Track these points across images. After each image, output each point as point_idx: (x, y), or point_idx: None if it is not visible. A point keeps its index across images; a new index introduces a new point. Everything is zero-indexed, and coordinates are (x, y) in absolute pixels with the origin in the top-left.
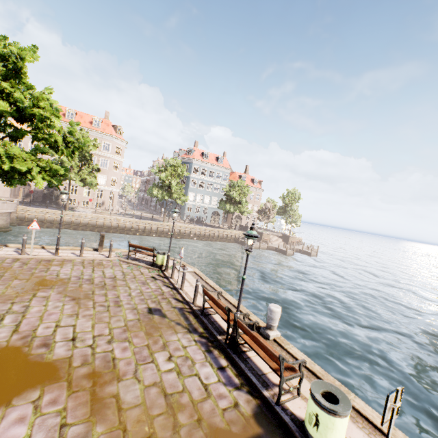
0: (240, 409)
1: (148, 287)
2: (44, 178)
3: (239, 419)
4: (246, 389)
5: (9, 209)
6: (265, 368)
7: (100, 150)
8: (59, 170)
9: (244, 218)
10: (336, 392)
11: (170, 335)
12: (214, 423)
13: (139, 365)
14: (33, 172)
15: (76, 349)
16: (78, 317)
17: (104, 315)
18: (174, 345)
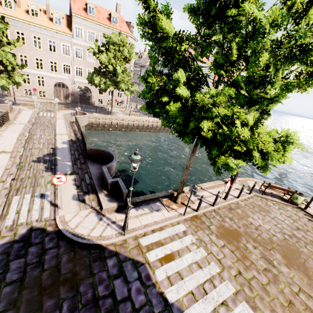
0: None
1: None
2: None
3: None
4: None
5: (86, 121)
6: None
7: None
8: None
9: None
10: None
11: None
12: None
13: None
14: None
15: None
16: None
17: None
18: None
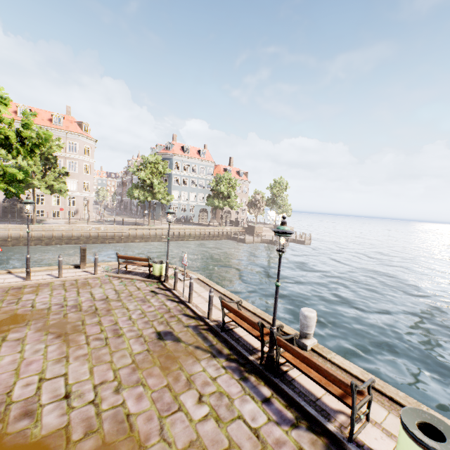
0: None
1: (150, 304)
2: None
3: None
4: (304, 424)
5: None
6: (317, 390)
7: (66, 152)
8: (16, 174)
9: (233, 213)
10: (433, 421)
11: (191, 366)
12: None
13: (163, 418)
14: None
15: (73, 411)
16: (68, 362)
17: (103, 352)
18: (200, 378)
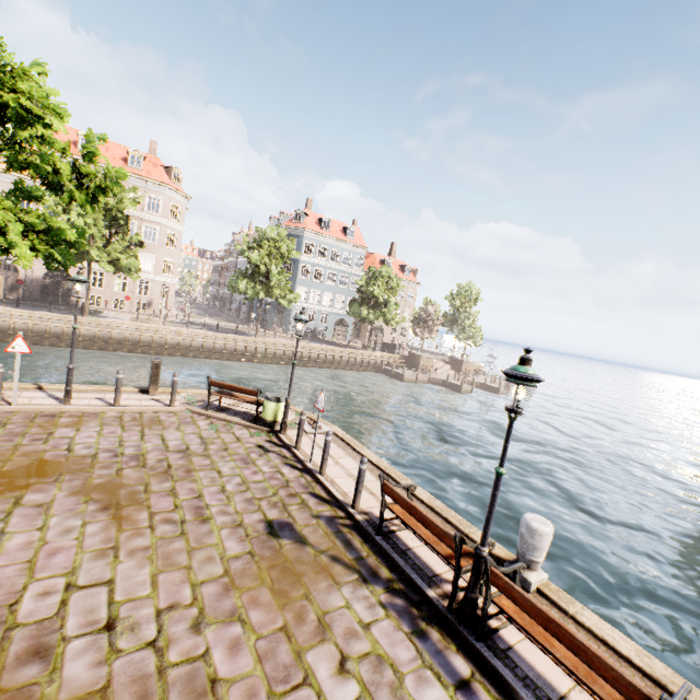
0: None
1: (256, 469)
2: (35, 249)
3: None
4: None
5: None
6: (557, 677)
7: (143, 211)
8: (65, 231)
9: (388, 331)
10: None
11: (326, 594)
12: None
13: (277, 696)
14: (8, 233)
15: (117, 658)
16: (118, 558)
17: (176, 548)
18: (341, 622)
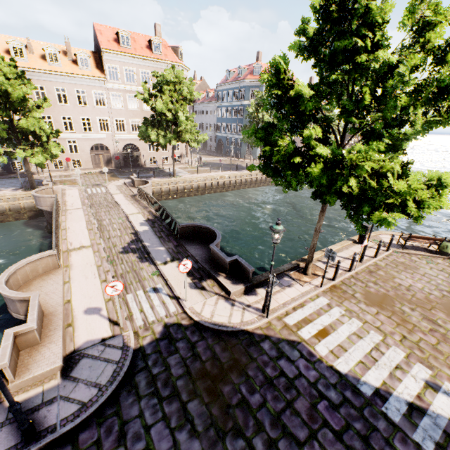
0: None
1: None
2: None
3: None
4: None
5: (150, 191)
6: None
7: None
8: None
9: None
10: None
11: None
12: None
13: None
14: None
15: None
16: None
17: None
18: None
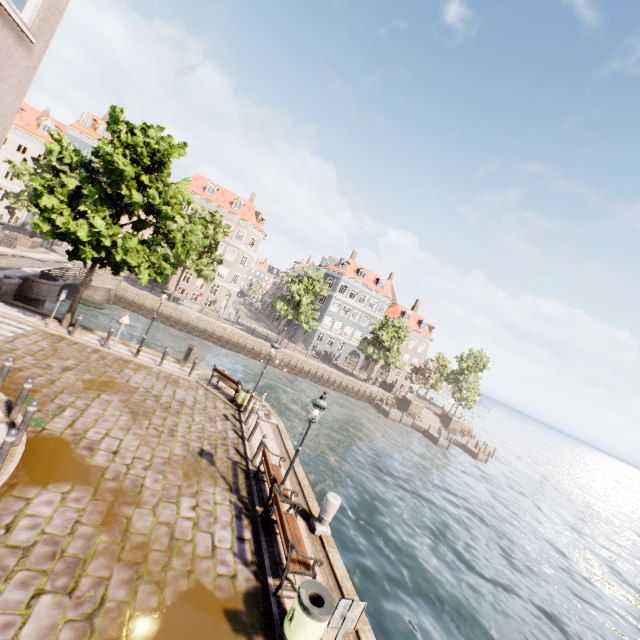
0: (235, 582)
1: (214, 425)
2: (150, 275)
3: (228, 589)
4: (254, 568)
5: (111, 285)
6: None
7: (232, 238)
8: (167, 268)
9: (393, 372)
10: (327, 598)
11: (207, 485)
12: (203, 580)
13: (162, 500)
14: (141, 267)
15: (114, 463)
16: (128, 433)
17: (153, 440)
18: (206, 496)
